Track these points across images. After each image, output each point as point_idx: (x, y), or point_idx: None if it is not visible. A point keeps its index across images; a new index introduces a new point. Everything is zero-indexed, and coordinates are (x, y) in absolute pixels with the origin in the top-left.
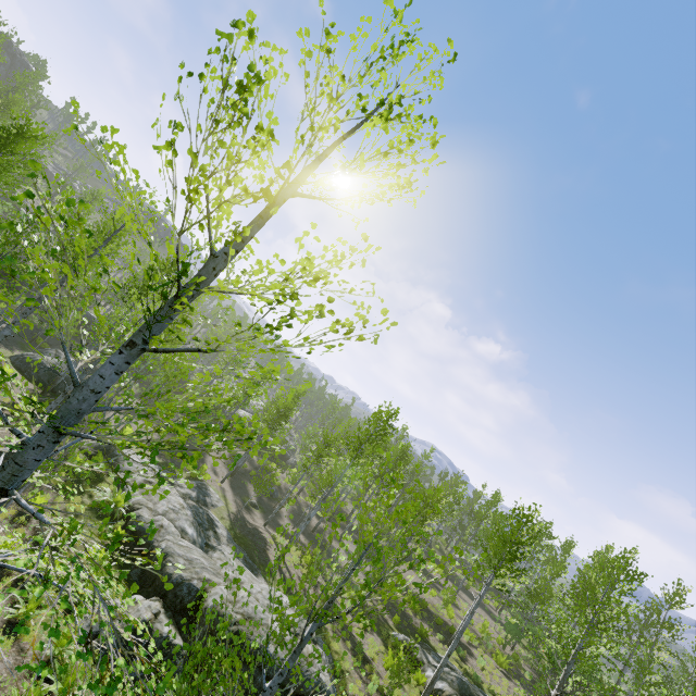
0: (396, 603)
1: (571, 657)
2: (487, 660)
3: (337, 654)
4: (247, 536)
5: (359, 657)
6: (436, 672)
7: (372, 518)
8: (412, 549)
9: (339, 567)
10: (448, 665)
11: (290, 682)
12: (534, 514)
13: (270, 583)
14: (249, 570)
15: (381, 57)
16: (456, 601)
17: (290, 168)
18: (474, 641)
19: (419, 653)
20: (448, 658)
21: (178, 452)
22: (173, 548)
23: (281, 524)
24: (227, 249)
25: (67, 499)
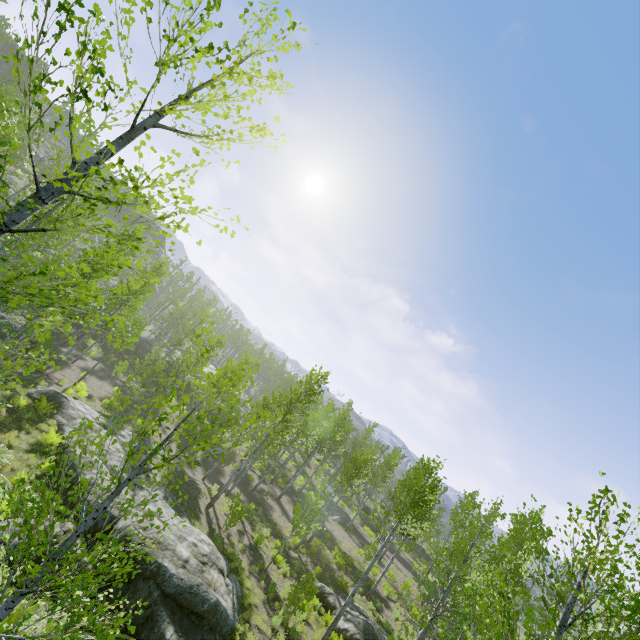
0: (322, 557)
1: (448, 585)
2: (403, 613)
3: (249, 590)
4: (182, 485)
5: (270, 595)
6: (340, 610)
7: (315, 485)
8: (242, 427)
9: (273, 522)
10: (362, 612)
11: (187, 600)
12: (438, 466)
13: (194, 524)
14: (175, 511)
15: (206, 8)
16: (383, 562)
17: (102, 73)
18: (393, 595)
19: (333, 598)
20: (352, 597)
21: (37, 328)
22: (97, 480)
23: (221, 481)
24: (88, 160)
25: (4, 433)
